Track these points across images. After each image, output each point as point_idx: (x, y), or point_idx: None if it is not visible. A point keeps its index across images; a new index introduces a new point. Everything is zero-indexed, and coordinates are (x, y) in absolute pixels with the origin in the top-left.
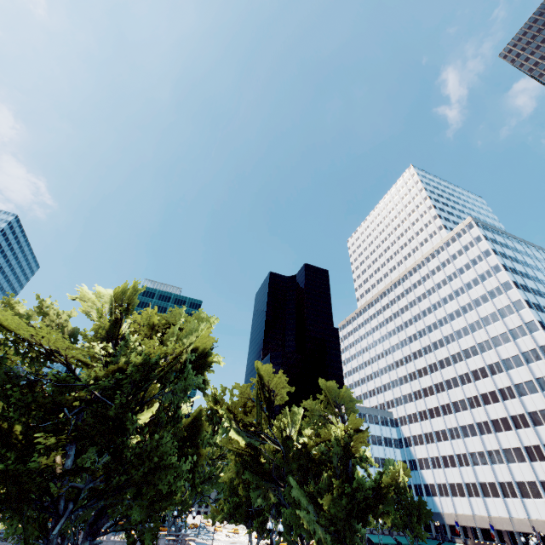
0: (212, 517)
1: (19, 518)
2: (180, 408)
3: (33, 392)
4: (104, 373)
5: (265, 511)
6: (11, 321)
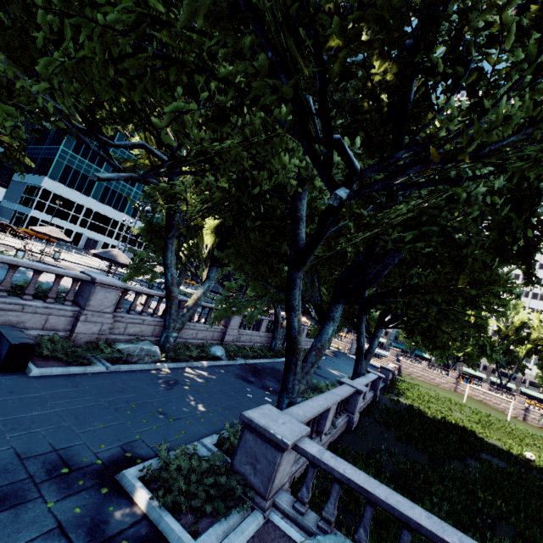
0: None
1: None
2: None
3: None
4: None
5: (521, 367)
6: None
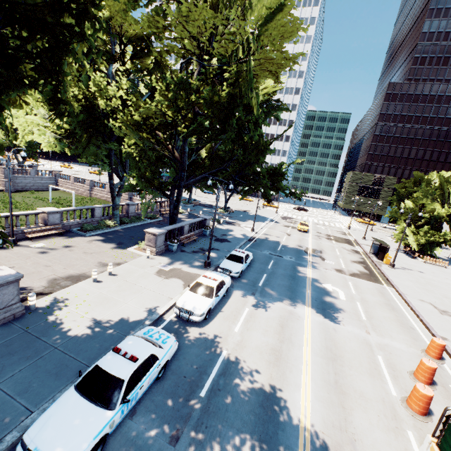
0: (87, 160)
1: (140, 178)
2: (260, 128)
3: (251, 110)
4: (266, 99)
5: None
6: (284, 28)
